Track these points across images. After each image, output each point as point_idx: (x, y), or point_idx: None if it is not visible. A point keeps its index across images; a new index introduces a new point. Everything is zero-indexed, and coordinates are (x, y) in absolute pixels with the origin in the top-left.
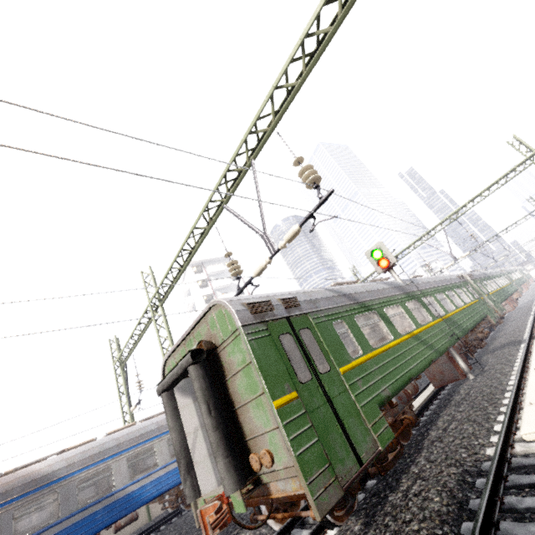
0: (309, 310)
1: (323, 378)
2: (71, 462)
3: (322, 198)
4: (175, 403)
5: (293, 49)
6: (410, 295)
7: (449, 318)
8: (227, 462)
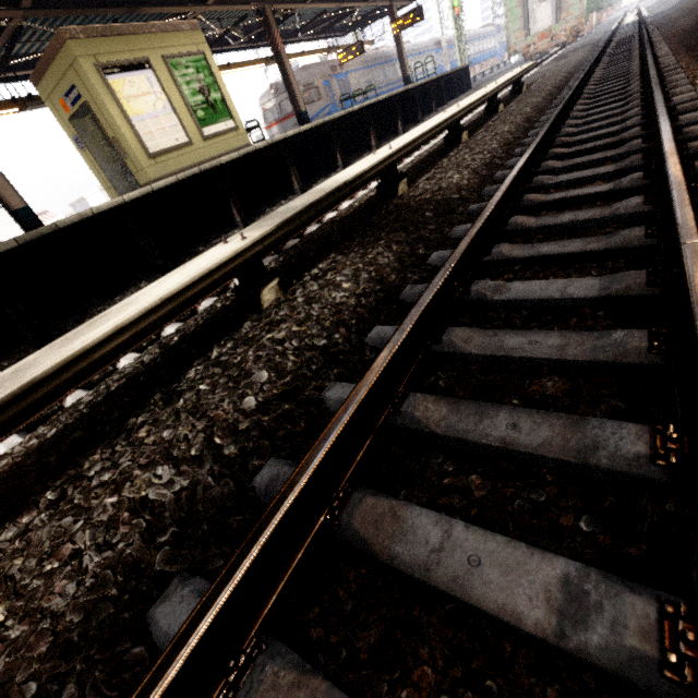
0: None
1: None
2: (392, 54)
3: None
4: None
5: None
6: None
7: None
8: (560, 14)
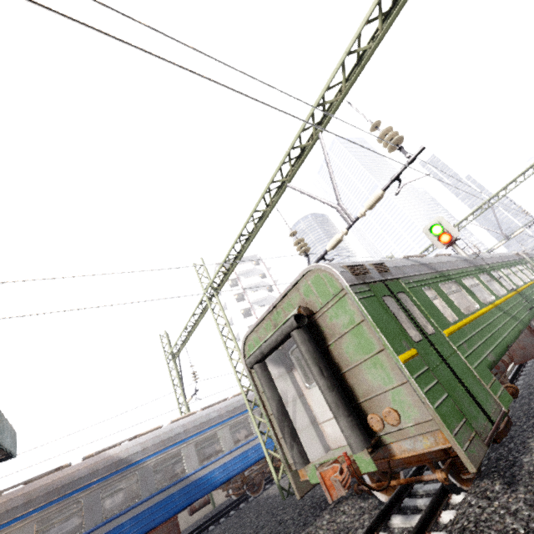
0: (399, 276)
1: (432, 339)
2: (145, 447)
3: (411, 157)
4: (269, 374)
5: (369, 10)
6: (480, 268)
7: (521, 293)
8: (350, 421)
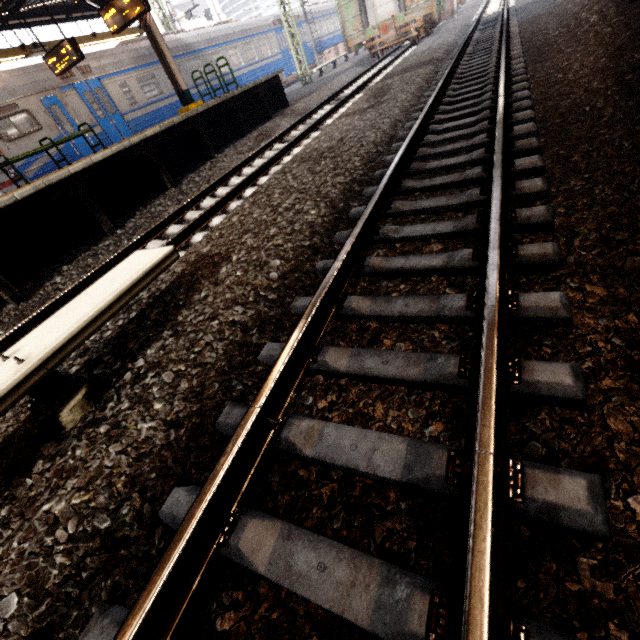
0: None
1: None
2: (198, 41)
3: None
4: None
5: None
6: None
7: None
8: None
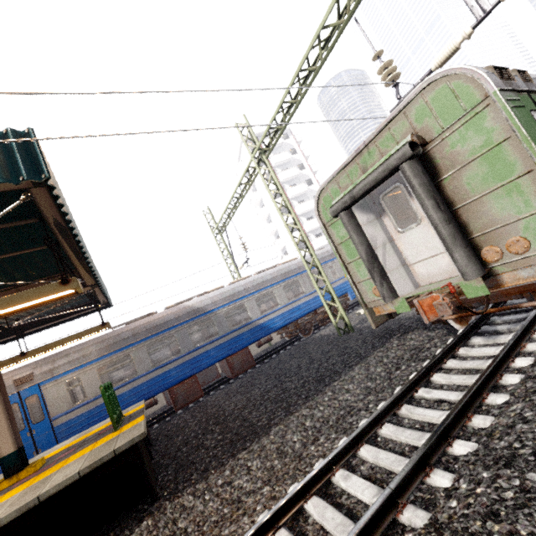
0: None
1: None
2: (214, 300)
3: None
4: (356, 221)
5: None
6: None
7: None
8: (467, 252)
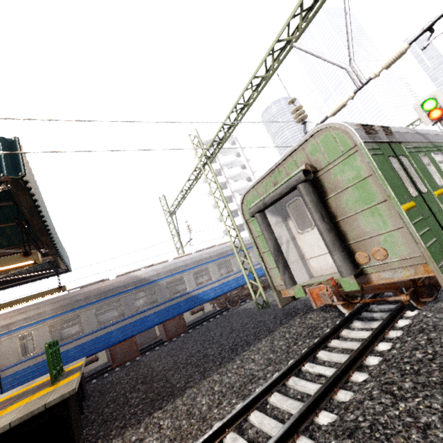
0: (401, 140)
1: (425, 197)
2: (158, 272)
3: None
4: (268, 221)
5: None
6: None
7: None
8: (343, 255)
